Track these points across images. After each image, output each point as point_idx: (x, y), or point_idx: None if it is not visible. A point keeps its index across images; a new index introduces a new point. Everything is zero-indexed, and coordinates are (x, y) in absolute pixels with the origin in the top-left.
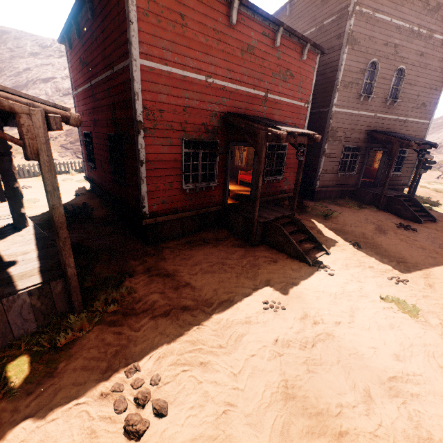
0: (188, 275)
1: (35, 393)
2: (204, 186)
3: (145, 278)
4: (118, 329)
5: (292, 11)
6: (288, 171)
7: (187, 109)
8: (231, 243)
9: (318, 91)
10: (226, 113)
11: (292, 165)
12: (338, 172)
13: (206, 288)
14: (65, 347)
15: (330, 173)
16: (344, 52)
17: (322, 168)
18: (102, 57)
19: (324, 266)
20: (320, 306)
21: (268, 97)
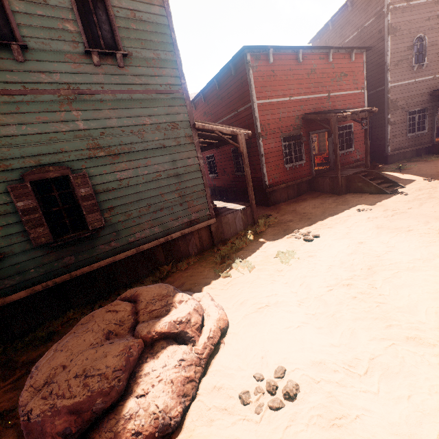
0: (303, 210)
1: (260, 240)
2: (297, 164)
3: (279, 215)
4: (279, 227)
5: (334, 25)
6: (358, 143)
7: (281, 119)
8: (324, 197)
9: (371, 76)
10: (304, 115)
11: (360, 138)
12: (407, 135)
13: (317, 212)
14: (259, 233)
15: (399, 137)
16: (387, 42)
17: (390, 135)
18: (226, 107)
19: (400, 193)
20: (396, 205)
21: (330, 96)
